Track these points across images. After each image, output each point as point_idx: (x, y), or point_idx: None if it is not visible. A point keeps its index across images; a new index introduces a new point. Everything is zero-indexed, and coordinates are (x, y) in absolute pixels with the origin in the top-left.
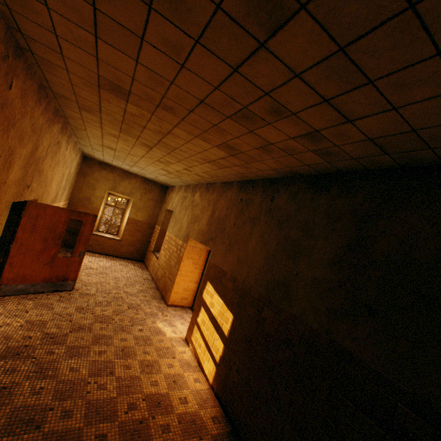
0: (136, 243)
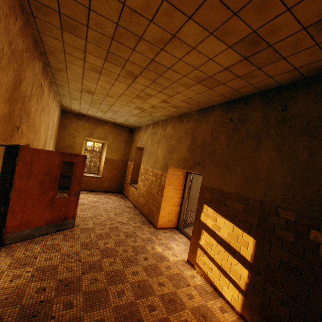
0: (114, 178)
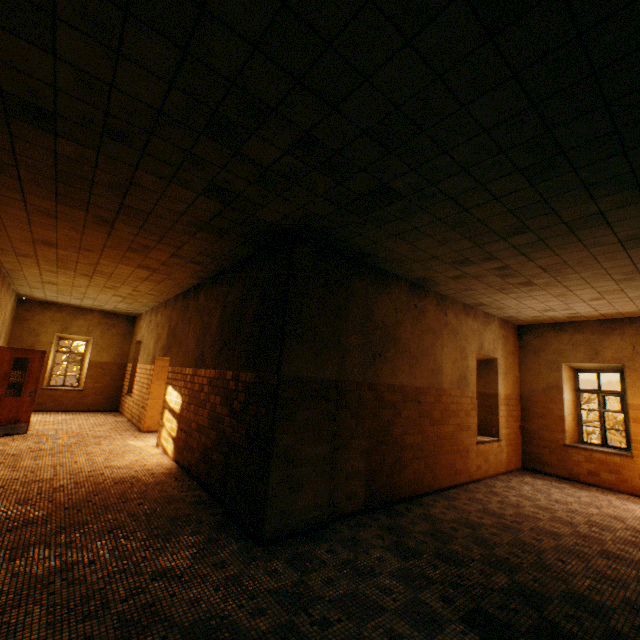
0: (105, 390)
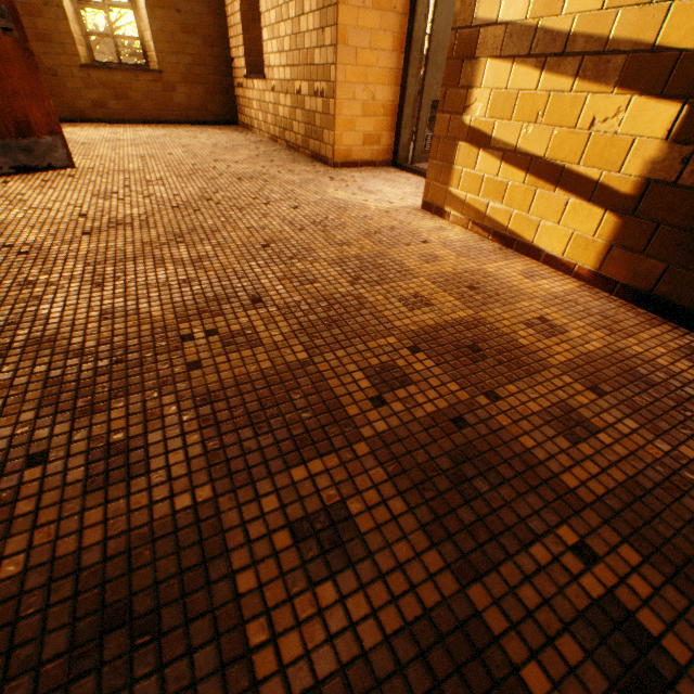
0: (199, 74)
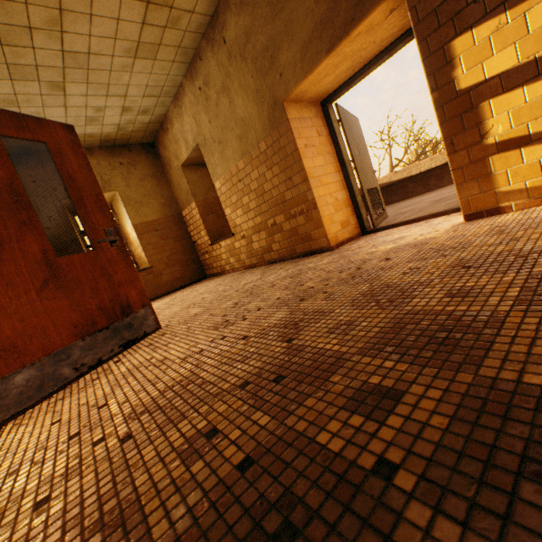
0: (176, 258)
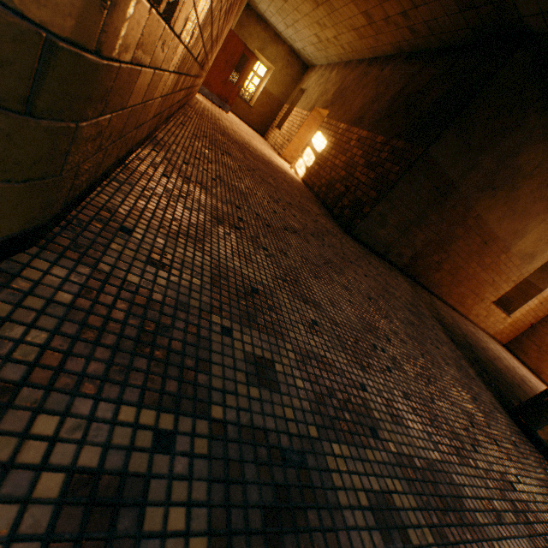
0: (263, 116)
